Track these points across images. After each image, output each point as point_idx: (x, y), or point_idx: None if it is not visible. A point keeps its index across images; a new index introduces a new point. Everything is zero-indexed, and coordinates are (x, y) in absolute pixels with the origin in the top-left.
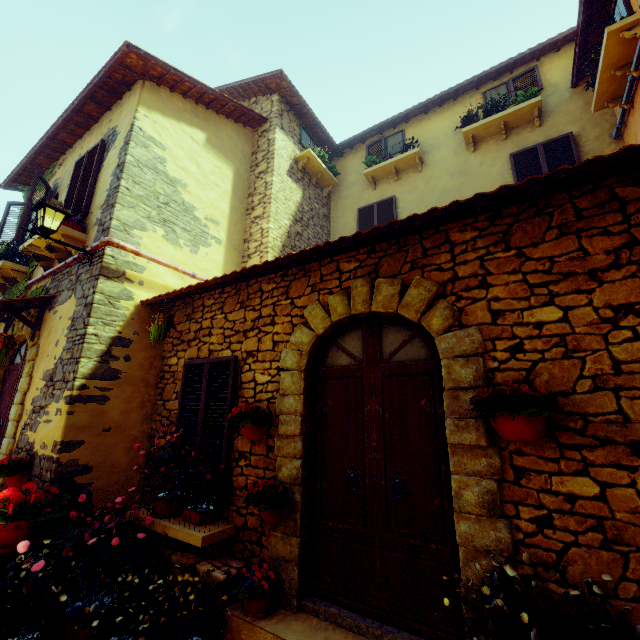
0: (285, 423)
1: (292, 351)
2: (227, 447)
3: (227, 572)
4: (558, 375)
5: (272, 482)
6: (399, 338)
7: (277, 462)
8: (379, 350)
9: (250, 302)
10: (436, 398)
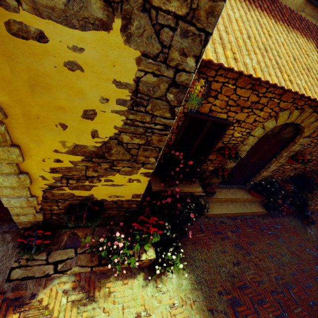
0: (240, 154)
1: (262, 129)
2: (206, 159)
3: (203, 192)
4: (307, 151)
5: (224, 170)
6: (290, 130)
7: (227, 164)
8: (282, 132)
9: (259, 88)
10: (281, 148)
